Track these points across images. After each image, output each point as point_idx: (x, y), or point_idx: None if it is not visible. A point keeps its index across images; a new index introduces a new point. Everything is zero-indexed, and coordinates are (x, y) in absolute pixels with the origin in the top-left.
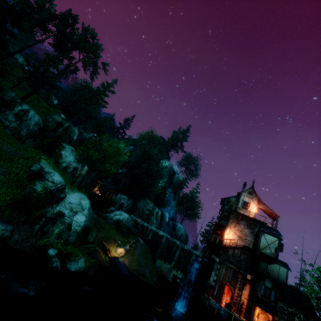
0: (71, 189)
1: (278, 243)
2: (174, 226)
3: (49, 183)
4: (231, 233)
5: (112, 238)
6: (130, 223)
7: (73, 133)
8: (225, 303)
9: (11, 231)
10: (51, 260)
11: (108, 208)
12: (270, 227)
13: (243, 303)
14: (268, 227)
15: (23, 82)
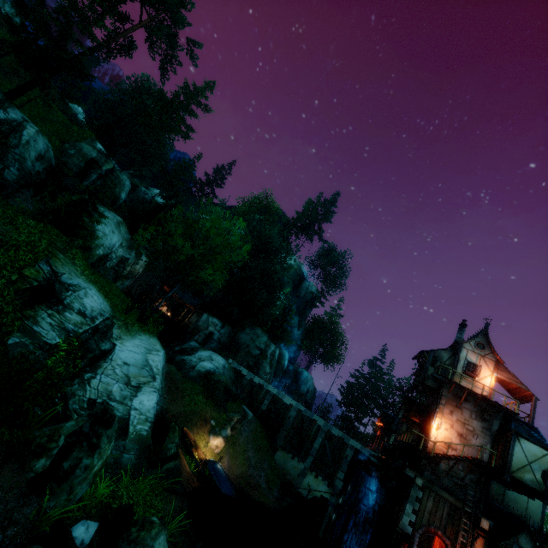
0: (126, 329)
1: None
2: (297, 375)
3: (74, 315)
4: (445, 426)
5: (199, 416)
6: (228, 376)
7: (121, 186)
8: None
9: None
10: None
11: (183, 342)
12: (520, 420)
13: None
14: (517, 421)
15: (11, 58)
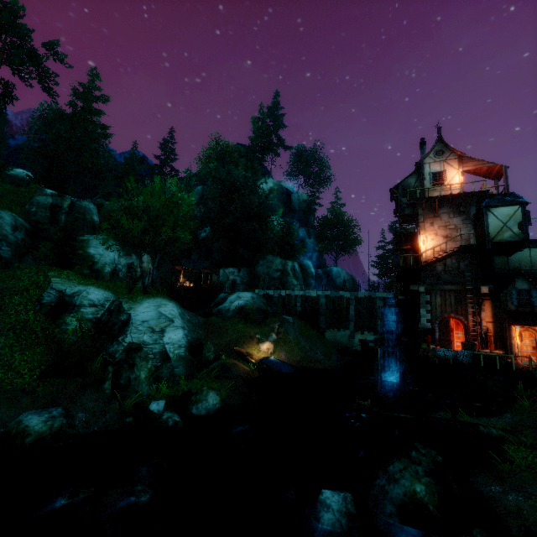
0: (132, 301)
1: (521, 213)
2: (328, 274)
3: (89, 309)
4: (430, 238)
5: (245, 337)
6: (260, 302)
7: (89, 212)
8: (462, 343)
9: (65, 415)
10: (161, 419)
11: (215, 298)
12: (495, 194)
13: (487, 330)
14: (493, 197)
15: None
